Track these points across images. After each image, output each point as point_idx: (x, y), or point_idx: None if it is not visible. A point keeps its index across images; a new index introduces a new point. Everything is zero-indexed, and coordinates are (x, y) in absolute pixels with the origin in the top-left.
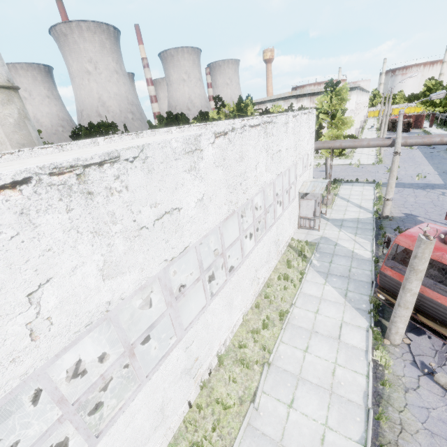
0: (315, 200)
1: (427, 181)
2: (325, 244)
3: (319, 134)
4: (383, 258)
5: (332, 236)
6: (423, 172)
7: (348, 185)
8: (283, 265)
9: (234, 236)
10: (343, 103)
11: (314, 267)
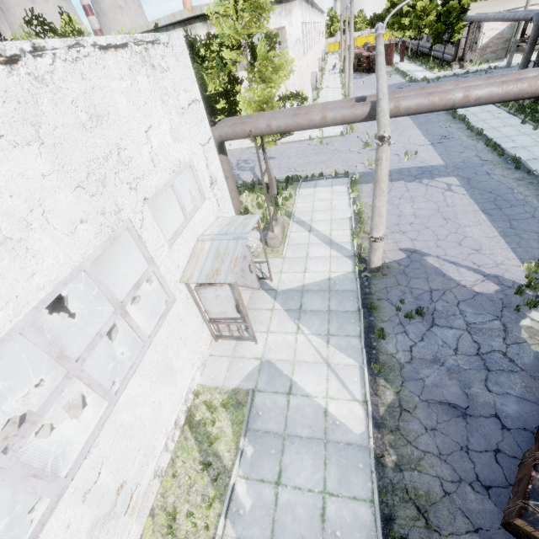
0: (229, 284)
1: (421, 161)
2: (267, 395)
3: (236, 97)
4: (391, 425)
5: (282, 355)
6: (411, 144)
7: (309, 187)
8: (159, 530)
9: (63, 408)
10: (264, 17)
11: (238, 523)
